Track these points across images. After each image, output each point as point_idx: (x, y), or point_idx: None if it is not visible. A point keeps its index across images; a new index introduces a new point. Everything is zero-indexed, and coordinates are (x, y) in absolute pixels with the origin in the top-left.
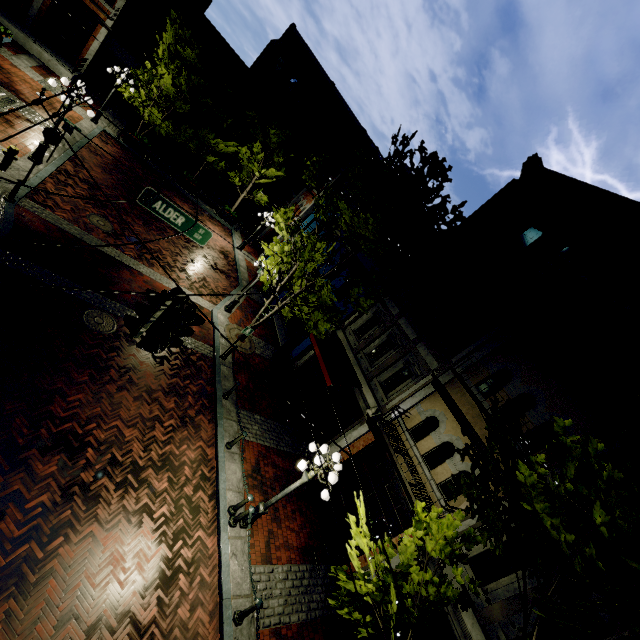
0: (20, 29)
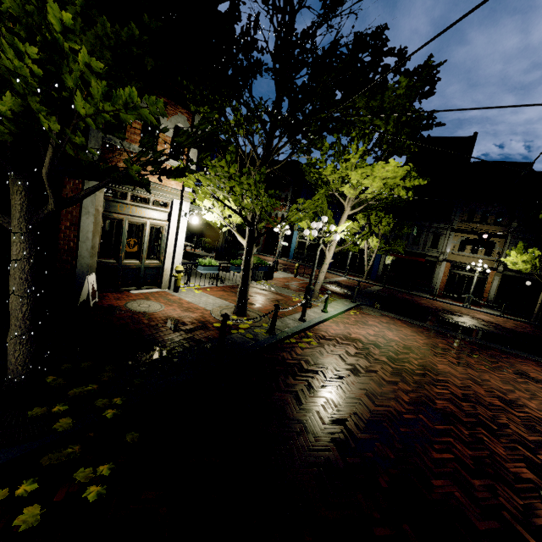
0: None
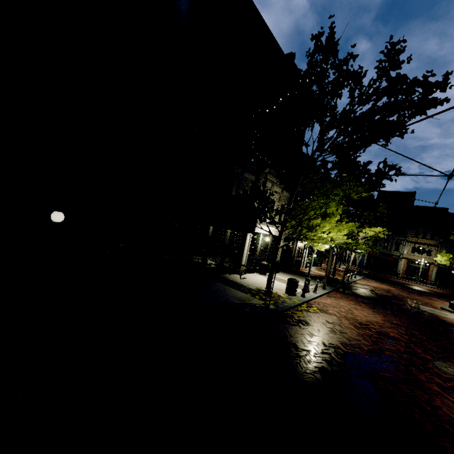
0: None
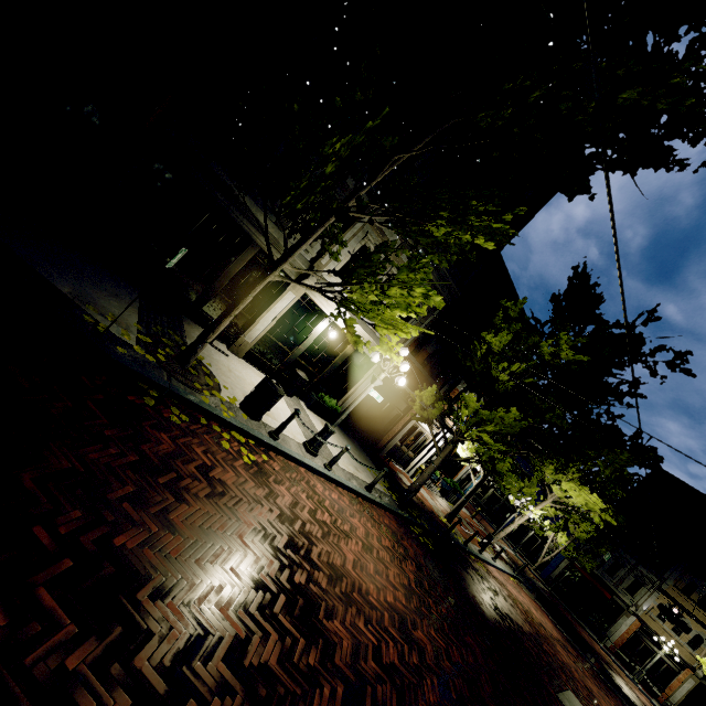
0: None
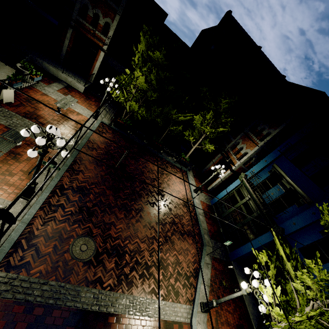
0: (54, 66)
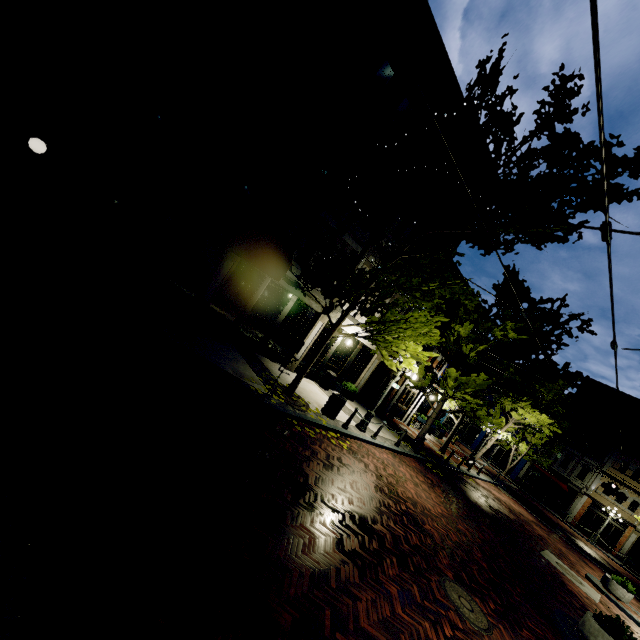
0: None
